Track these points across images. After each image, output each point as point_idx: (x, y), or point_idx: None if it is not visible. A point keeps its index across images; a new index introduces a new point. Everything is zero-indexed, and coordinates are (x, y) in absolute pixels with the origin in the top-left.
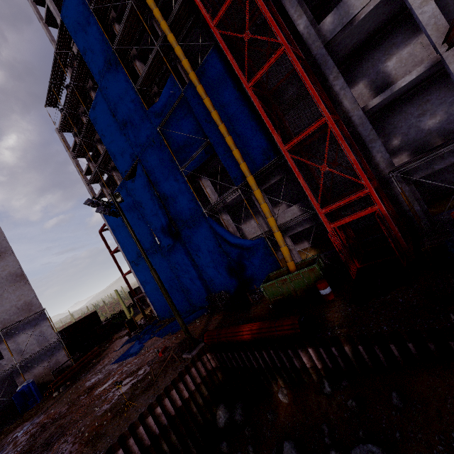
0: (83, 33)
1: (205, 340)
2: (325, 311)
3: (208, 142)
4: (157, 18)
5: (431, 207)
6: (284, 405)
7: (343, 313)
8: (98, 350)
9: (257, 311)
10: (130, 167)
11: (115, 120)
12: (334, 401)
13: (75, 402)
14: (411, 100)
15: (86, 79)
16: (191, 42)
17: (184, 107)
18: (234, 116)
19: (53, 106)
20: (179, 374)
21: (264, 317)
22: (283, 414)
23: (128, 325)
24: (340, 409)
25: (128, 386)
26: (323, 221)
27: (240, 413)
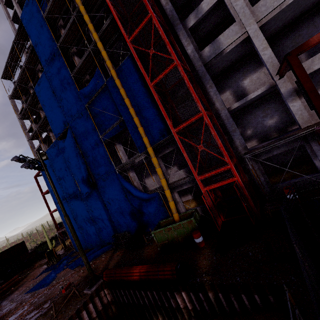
0: (36, 32)
1: (104, 277)
2: (197, 257)
3: (121, 119)
4: (90, 30)
5: (271, 178)
6: None
7: (210, 261)
8: (18, 277)
9: (148, 251)
10: (62, 131)
11: (54, 96)
12: None
13: None
14: (258, 106)
15: (36, 63)
16: (115, 50)
17: (106, 93)
18: (141, 104)
19: (8, 79)
20: (76, 310)
21: (153, 258)
22: None
23: (48, 255)
24: None
25: None
26: (199, 185)
27: None
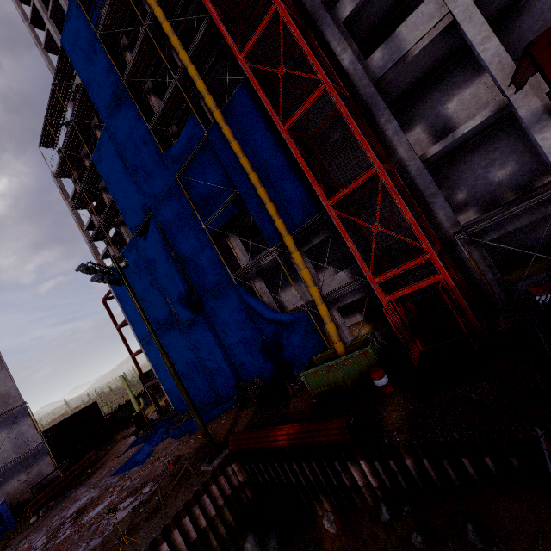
0: (87, 62)
1: (230, 445)
2: (382, 409)
3: (236, 193)
4: (175, 48)
5: (506, 274)
6: (330, 536)
7: (403, 413)
8: (95, 455)
9: (297, 406)
10: (141, 222)
11: (124, 165)
12: (394, 533)
13: (57, 533)
14: (476, 147)
15: (90, 116)
16: (217, 76)
17: (208, 151)
18: (268, 163)
19: (49, 147)
20: (194, 494)
21: (305, 414)
22: (329, 549)
23: (136, 421)
24: (402, 545)
25: (127, 511)
26: (377, 292)
27: (274, 547)
